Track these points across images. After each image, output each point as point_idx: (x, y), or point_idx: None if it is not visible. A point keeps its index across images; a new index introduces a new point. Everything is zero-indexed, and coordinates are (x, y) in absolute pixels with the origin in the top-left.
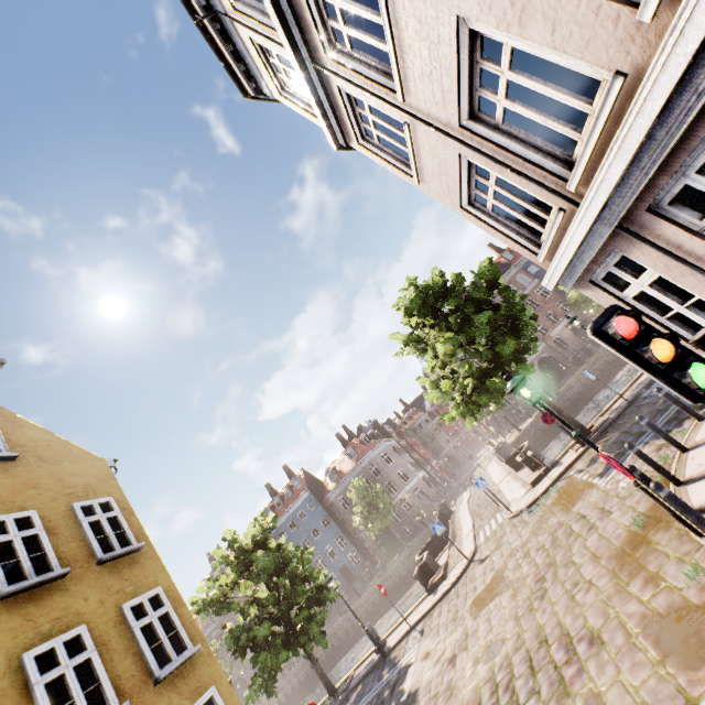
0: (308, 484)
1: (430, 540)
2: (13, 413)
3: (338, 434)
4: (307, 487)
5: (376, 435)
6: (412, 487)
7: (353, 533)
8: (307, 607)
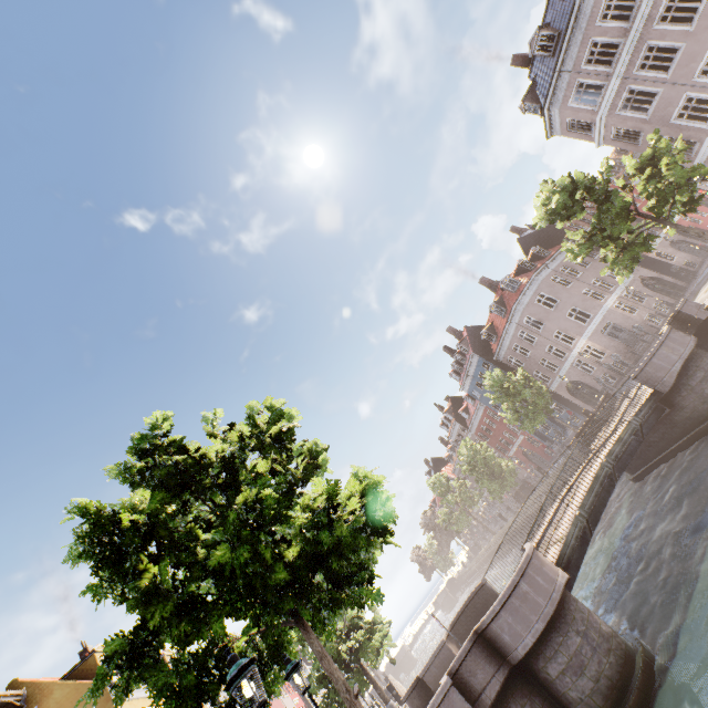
0: (475, 345)
1: (477, 587)
2: (48, 682)
3: (481, 281)
4: (473, 351)
5: (525, 268)
6: (597, 327)
7: (548, 378)
8: (353, 660)
